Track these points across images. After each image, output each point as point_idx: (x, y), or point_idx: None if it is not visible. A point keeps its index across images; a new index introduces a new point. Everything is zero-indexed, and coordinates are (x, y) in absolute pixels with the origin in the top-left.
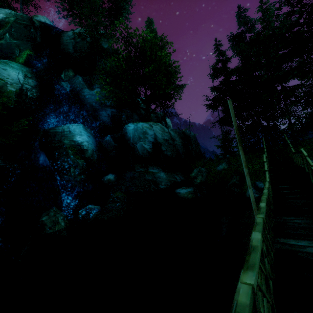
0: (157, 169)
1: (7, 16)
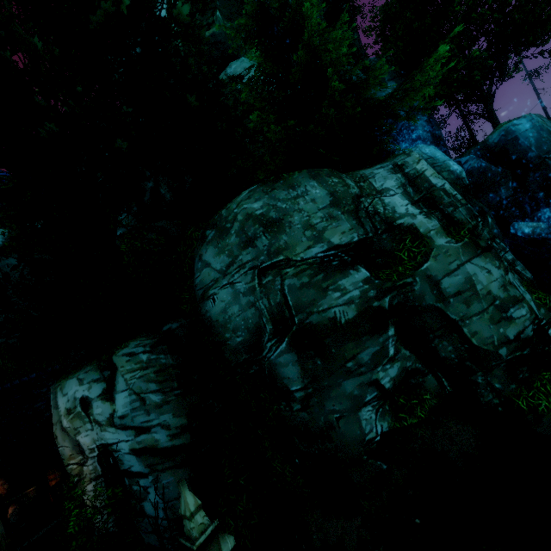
0: None
1: None
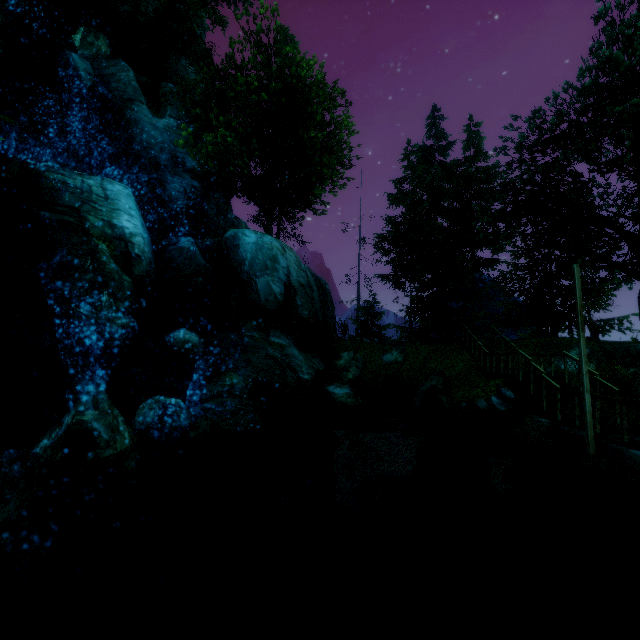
0: (287, 340)
1: None
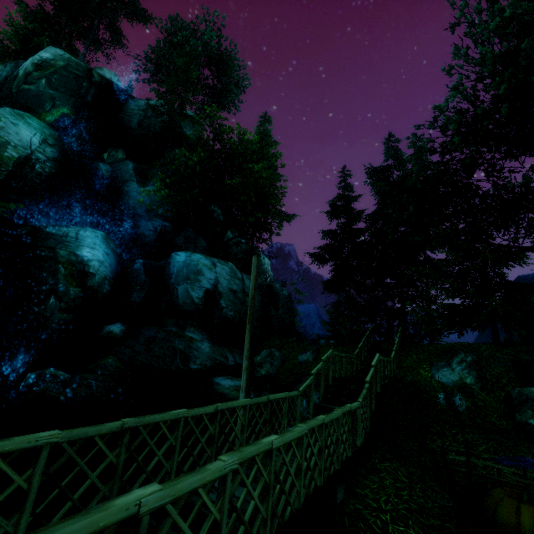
0: (200, 335)
1: (54, 58)
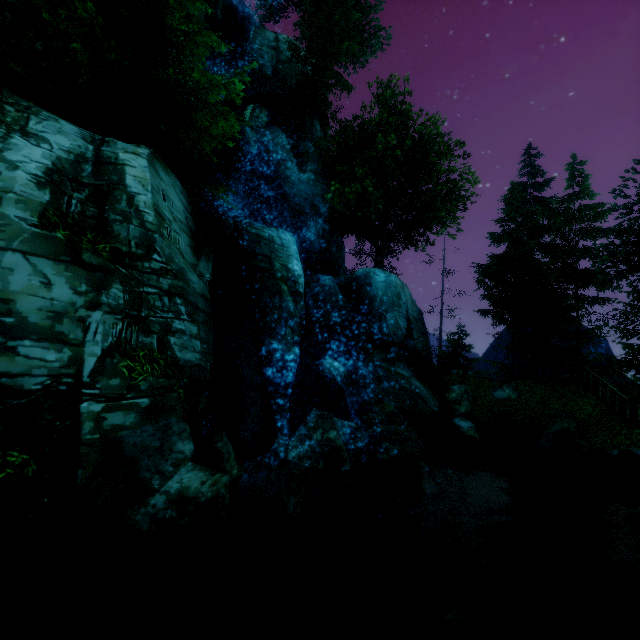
0: (409, 372)
1: None
